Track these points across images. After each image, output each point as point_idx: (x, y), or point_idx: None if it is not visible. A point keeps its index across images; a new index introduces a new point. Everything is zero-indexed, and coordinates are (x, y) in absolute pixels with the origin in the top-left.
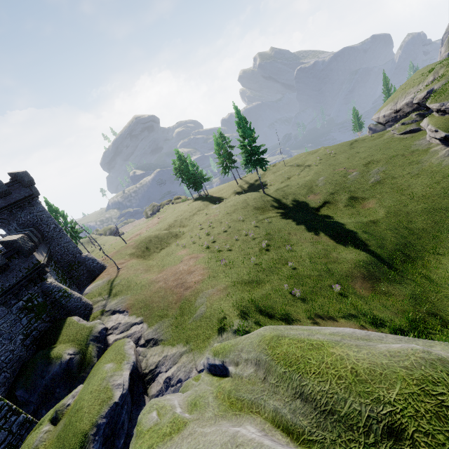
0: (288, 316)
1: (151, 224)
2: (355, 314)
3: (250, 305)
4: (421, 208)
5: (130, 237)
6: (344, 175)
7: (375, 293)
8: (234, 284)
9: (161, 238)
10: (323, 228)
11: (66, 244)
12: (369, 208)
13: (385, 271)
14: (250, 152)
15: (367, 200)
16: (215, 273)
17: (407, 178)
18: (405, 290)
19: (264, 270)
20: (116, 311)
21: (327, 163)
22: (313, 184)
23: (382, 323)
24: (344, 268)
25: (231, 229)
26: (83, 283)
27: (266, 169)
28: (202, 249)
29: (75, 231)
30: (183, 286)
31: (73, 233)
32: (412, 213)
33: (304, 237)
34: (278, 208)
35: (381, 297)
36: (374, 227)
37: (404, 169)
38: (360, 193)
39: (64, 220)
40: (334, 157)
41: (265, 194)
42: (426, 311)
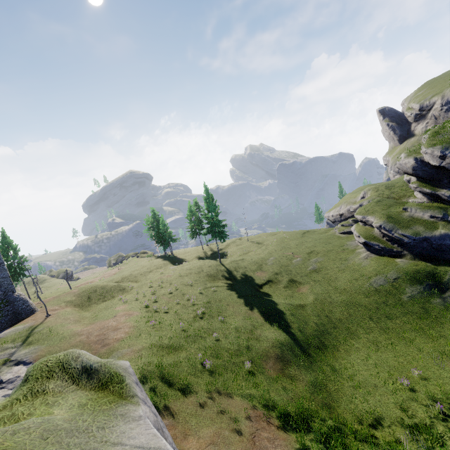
0: (188, 386)
1: (108, 273)
2: (253, 394)
3: (155, 370)
4: (341, 300)
5: (80, 284)
6: (290, 258)
7: (283, 376)
8: (151, 346)
9: (108, 289)
10: (259, 304)
11: (2, 279)
12: (302, 293)
13: (297, 355)
14: (212, 224)
15: (303, 285)
16: (139, 333)
17: (336, 271)
18: (310, 376)
19: (188, 337)
20: (22, 361)
21: (281, 245)
22: (263, 262)
23: (274, 405)
24: (262, 346)
25: (177, 291)
26: (2, 325)
27: (224, 241)
28: (141, 307)
29: (21, 267)
30: (102, 342)
31: (18, 269)
32: (333, 303)
33: (239, 310)
34: (228, 278)
35: (286, 380)
36: (301, 311)
37: (335, 263)
38: (298, 277)
39: (14, 254)
40: (287, 241)
41: (221, 264)
42: (321, 400)
